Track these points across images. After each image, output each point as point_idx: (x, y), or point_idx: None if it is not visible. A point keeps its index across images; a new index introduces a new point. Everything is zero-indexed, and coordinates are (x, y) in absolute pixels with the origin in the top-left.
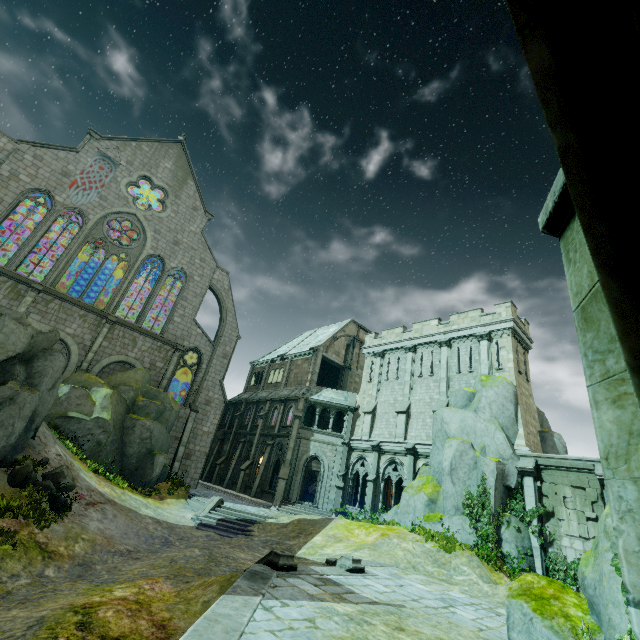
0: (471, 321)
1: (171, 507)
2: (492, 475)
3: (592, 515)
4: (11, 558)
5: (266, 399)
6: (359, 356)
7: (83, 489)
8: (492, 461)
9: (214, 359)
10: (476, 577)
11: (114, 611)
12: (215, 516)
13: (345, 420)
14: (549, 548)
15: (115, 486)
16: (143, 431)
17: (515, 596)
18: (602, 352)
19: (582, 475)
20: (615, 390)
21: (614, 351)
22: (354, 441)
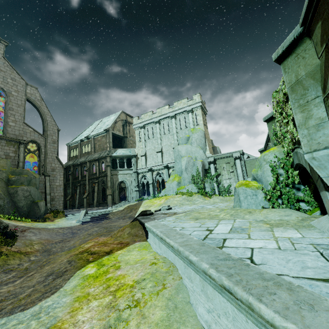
0: (183, 104)
1: (60, 222)
2: (200, 166)
3: (232, 170)
4: (9, 260)
5: (86, 161)
6: (129, 130)
7: (12, 227)
8: (200, 161)
9: (48, 145)
10: (202, 200)
11: (97, 248)
12: (88, 217)
13: (132, 162)
14: (219, 185)
15: (24, 222)
16: (24, 193)
17: (239, 187)
18: (298, 99)
19: (228, 158)
20: (302, 109)
21: (302, 98)
22: (139, 170)
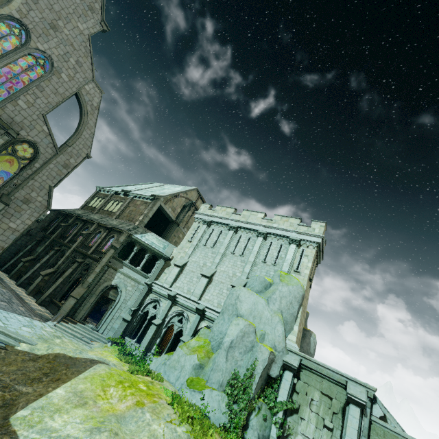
0: (290, 226)
1: None
2: (263, 363)
3: (330, 425)
4: None
5: (94, 221)
6: (190, 218)
7: None
8: (267, 351)
9: (52, 163)
10: None
11: None
12: None
13: (156, 264)
14: None
15: None
16: None
17: None
18: None
19: (333, 385)
20: None
21: None
22: (156, 285)
